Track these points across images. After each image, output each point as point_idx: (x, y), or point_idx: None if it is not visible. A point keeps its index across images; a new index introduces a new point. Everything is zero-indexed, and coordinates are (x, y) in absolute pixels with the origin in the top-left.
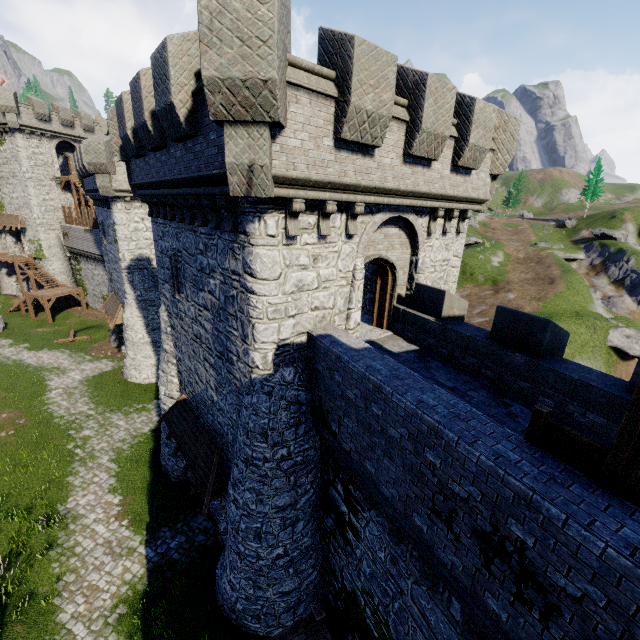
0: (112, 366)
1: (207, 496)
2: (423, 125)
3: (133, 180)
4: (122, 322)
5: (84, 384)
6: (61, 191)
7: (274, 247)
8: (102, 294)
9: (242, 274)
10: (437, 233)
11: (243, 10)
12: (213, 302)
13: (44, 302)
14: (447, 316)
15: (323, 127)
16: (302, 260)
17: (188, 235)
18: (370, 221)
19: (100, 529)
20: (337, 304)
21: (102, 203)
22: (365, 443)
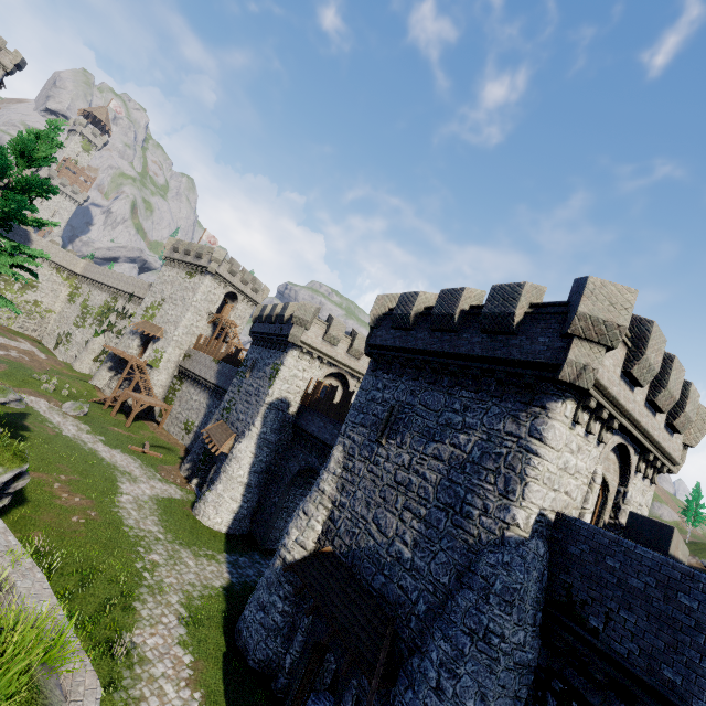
0: (181, 495)
1: (375, 678)
2: (669, 385)
3: (372, 341)
4: (228, 452)
5: (154, 501)
6: (207, 323)
7: (564, 425)
8: (187, 419)
9: (525, 437)
10: (639, 474)
11: (616, 291)
12: (456, 454)
13: (137, 405)
14: (673, 555)
15: (619, 361)
16: (572, 445)
17: (436, 394)
18: (610, 438)
19: (169, 690)
20: (577, 498)
21: (271, 345)
22: (662, 642)
